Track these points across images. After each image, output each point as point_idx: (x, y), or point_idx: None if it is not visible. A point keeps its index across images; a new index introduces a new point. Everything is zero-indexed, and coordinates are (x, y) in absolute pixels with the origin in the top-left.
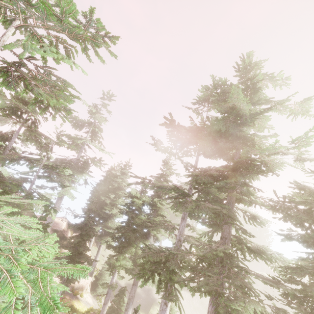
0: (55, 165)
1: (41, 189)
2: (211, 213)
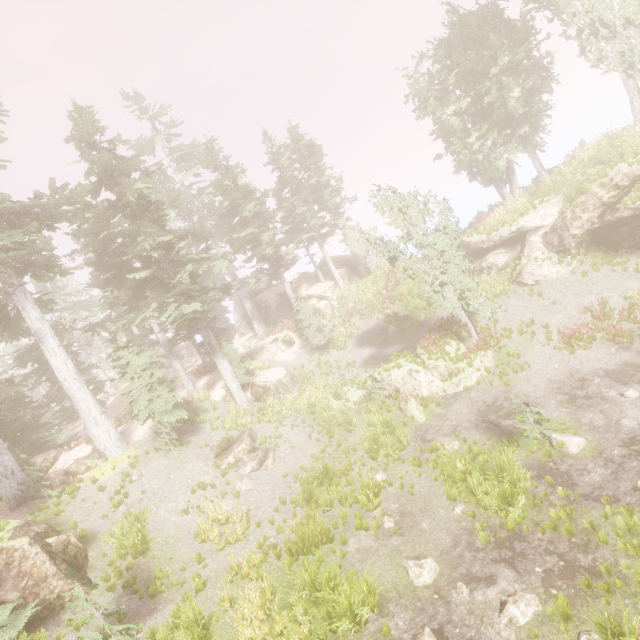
0: None
1: None
2: None
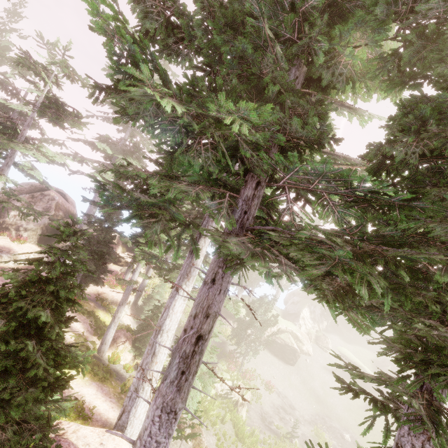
0: (61, 104)
1: (48, 143)
2: (238, 82)
